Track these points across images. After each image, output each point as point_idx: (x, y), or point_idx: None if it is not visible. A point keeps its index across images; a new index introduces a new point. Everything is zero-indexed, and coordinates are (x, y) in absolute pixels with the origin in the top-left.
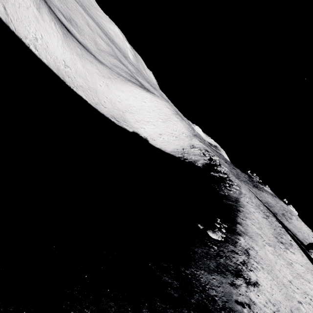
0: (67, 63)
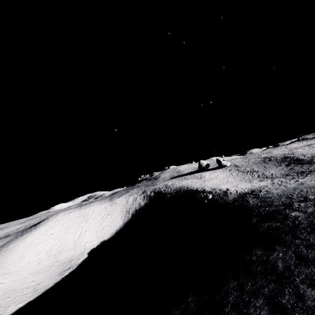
0: None
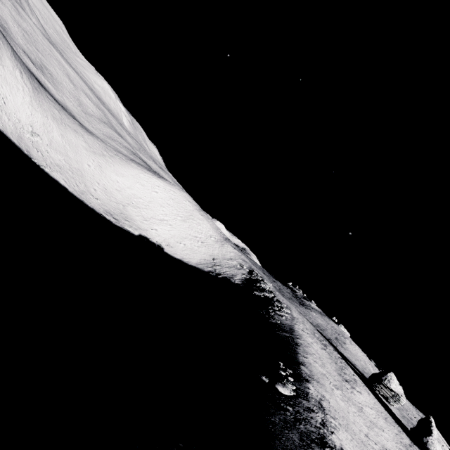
0: (36, 130)
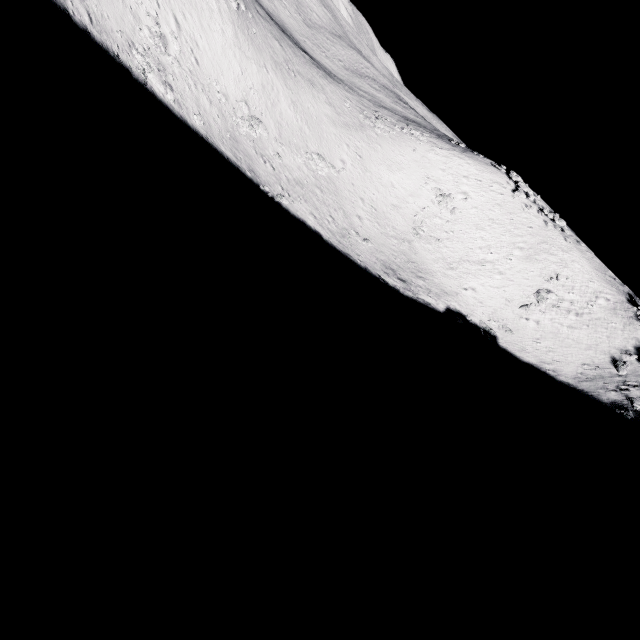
0: (254, 109)
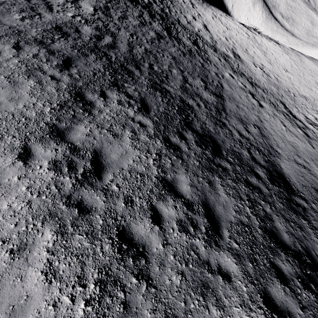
0: None
